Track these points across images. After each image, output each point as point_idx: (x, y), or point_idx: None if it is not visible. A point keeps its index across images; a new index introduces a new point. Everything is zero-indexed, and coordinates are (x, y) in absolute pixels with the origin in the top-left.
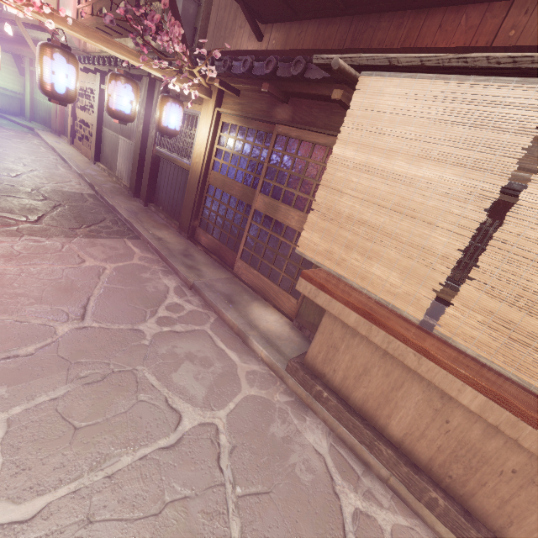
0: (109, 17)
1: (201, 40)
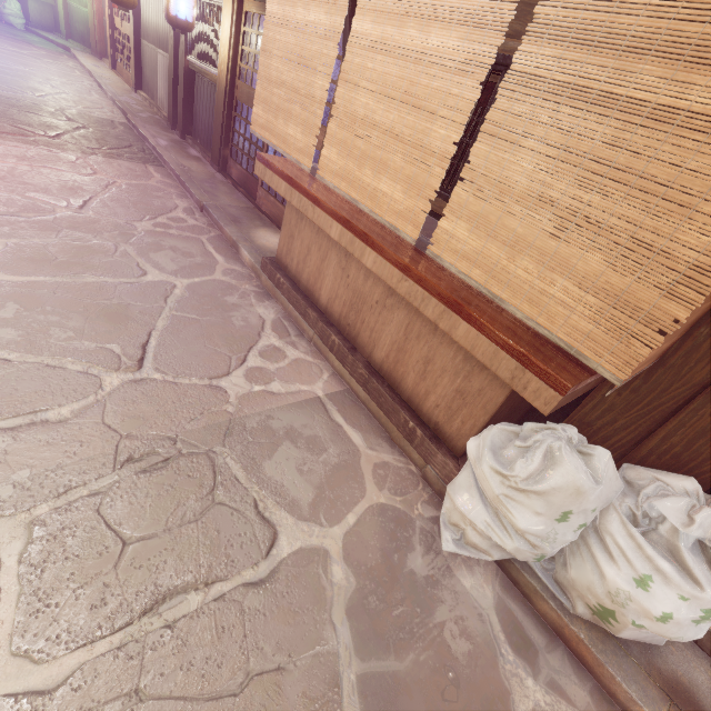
0: None
1: None
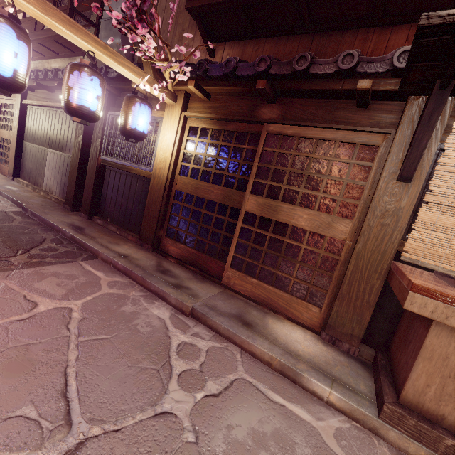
0: None
1: (186, 35)
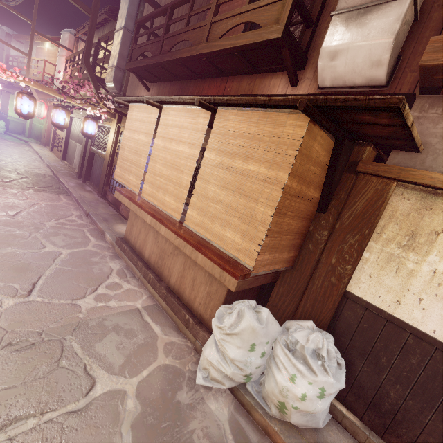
0: (45, 82)
1: (99, 91)
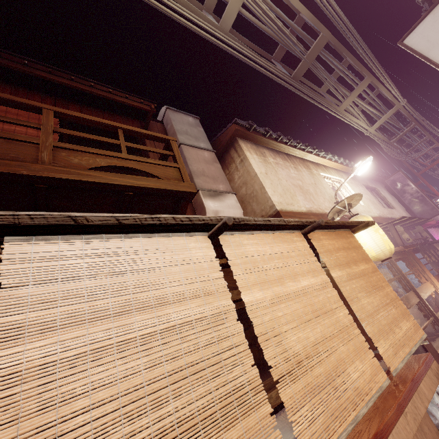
0: None
1: None
